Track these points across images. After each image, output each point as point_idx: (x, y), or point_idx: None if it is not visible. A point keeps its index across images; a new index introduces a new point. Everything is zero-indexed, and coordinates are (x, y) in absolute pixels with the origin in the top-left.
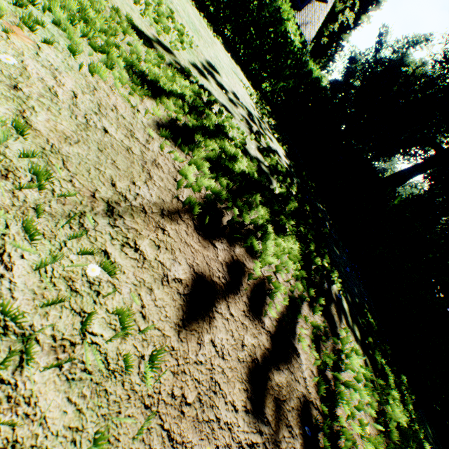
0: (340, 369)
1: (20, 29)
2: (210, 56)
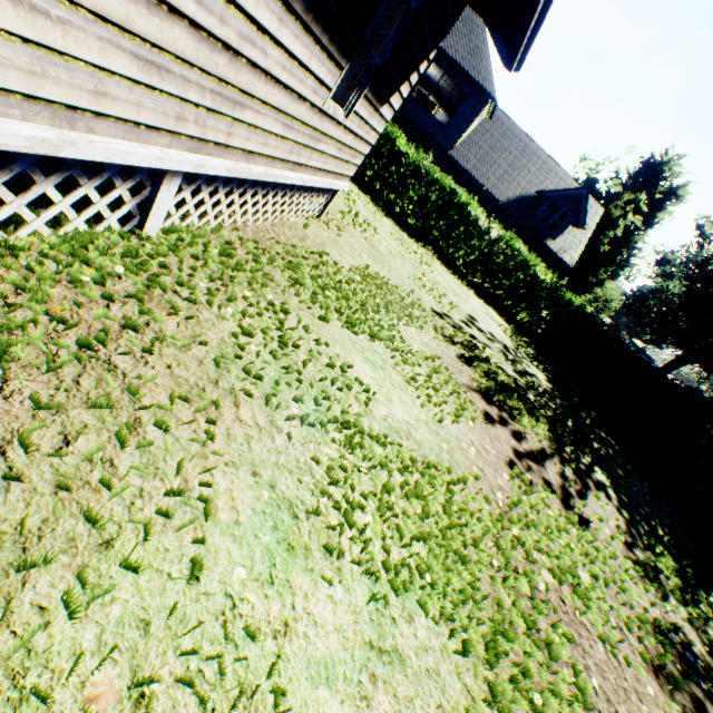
0: (585, 497)
1: (421, 330)
2: (469, 310)
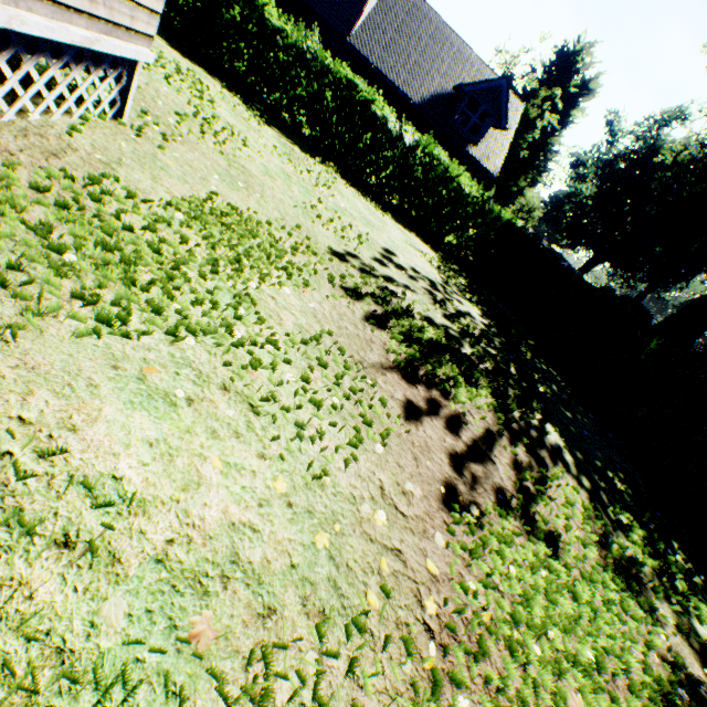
0: (545, 488)
1: (305, 288)
2: (385, 241)
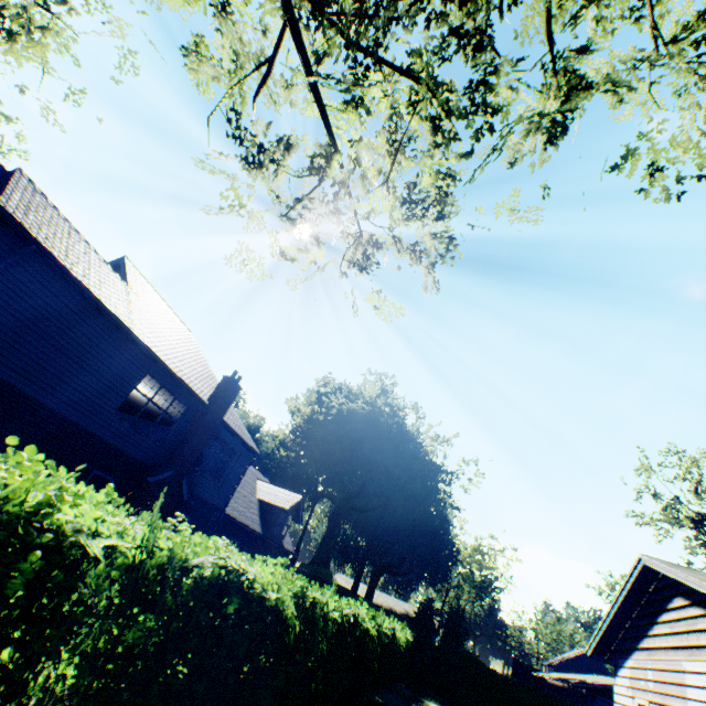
0: None
1: None
2: None
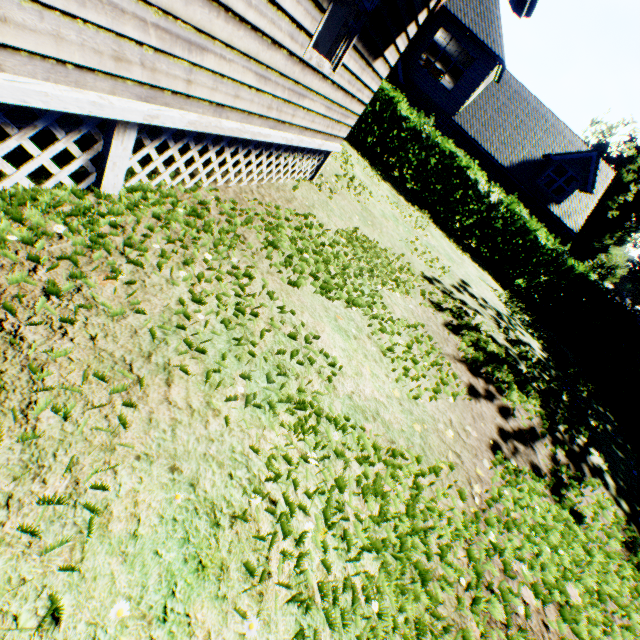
0: (578, 485)
1: (407, 295)
2: (462, 274)
